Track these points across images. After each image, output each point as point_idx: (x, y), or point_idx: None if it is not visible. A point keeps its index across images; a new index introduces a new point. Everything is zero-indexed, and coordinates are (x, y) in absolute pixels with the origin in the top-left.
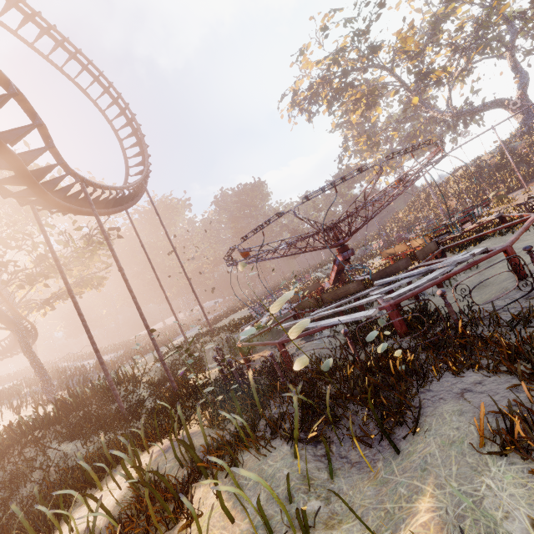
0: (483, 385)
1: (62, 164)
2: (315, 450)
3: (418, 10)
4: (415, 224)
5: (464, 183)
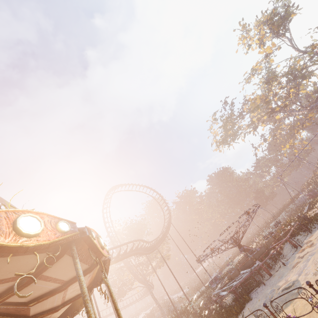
0: None
1: (149, 242)
2: None
3: (254, 84)
4: None
5: None
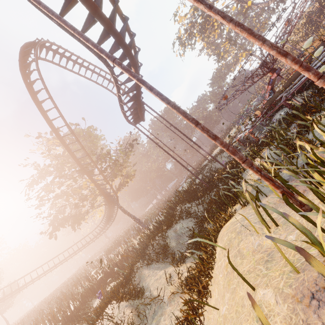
0: None
1: None
2: None
3: None
4: None
5: (302, 32)
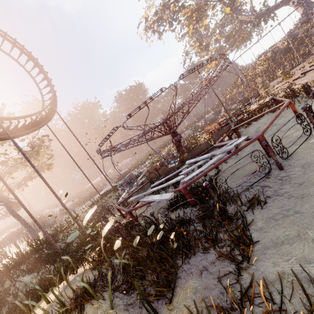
0: (215, 265)
1: None
2: (129, 299)
3: None
4: (236, 96)
5: (264, 65)
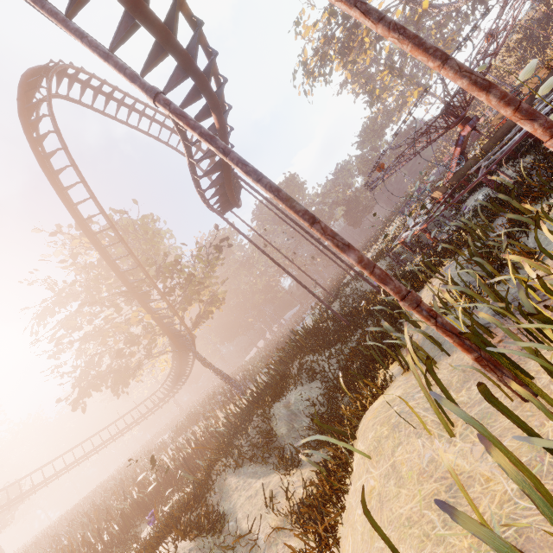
0: None
1: None
2: None
3: None
4: None
5: (515, 55)
